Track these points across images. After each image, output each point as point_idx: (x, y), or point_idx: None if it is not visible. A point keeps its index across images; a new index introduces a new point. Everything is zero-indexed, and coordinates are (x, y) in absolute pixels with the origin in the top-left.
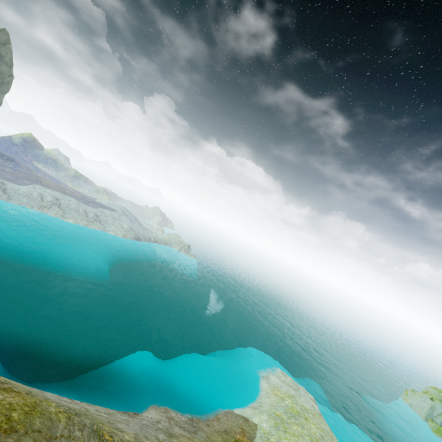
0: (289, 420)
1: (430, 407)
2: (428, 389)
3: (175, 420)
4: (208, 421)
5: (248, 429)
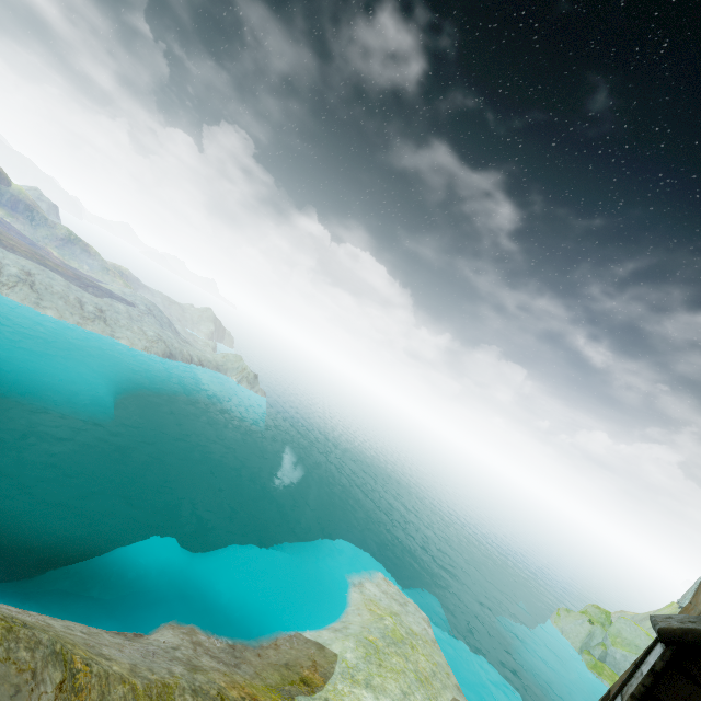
0: (387, 648)
1: (588, 633)
2: (588, 608)
3: (206, 646)
4: (260, 649)
5: (324, 661)
